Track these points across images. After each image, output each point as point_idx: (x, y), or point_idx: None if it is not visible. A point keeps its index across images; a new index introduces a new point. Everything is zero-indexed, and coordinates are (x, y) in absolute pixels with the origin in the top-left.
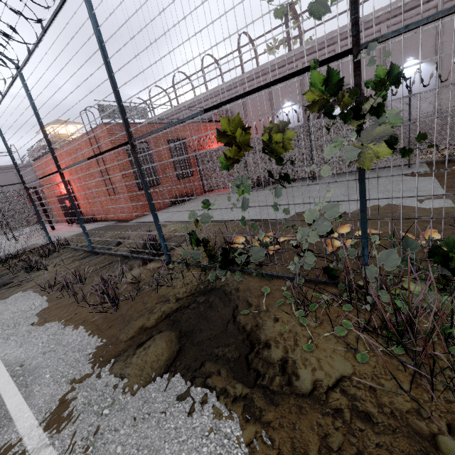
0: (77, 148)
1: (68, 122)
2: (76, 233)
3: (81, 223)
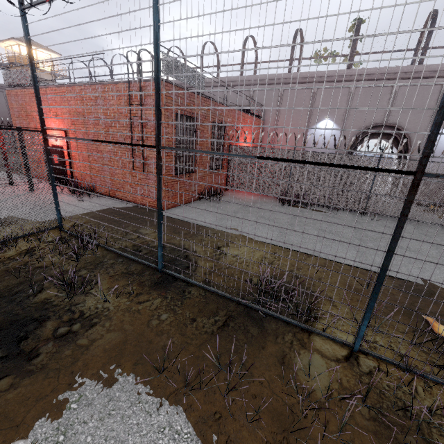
0: (98, 96)
1: (41, 46)
2: (83, 211)
3: (160, 230)
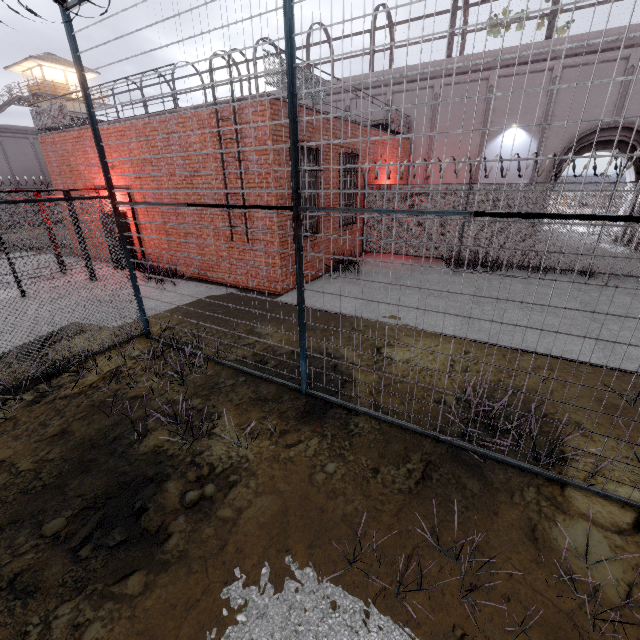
0: (171, 131)
1: (70, 63)
2: (170, 306)
3: (302, 334)
